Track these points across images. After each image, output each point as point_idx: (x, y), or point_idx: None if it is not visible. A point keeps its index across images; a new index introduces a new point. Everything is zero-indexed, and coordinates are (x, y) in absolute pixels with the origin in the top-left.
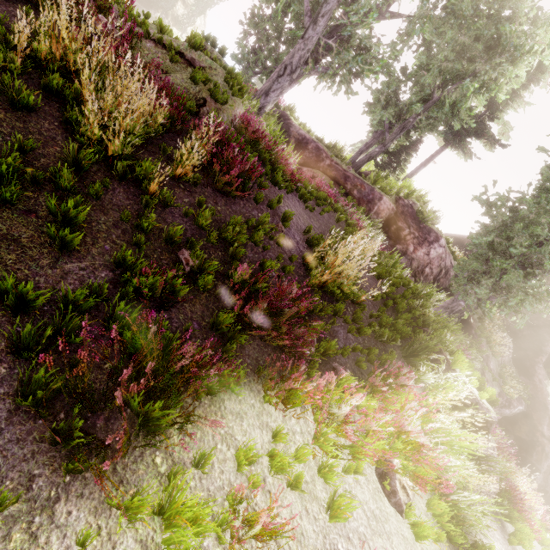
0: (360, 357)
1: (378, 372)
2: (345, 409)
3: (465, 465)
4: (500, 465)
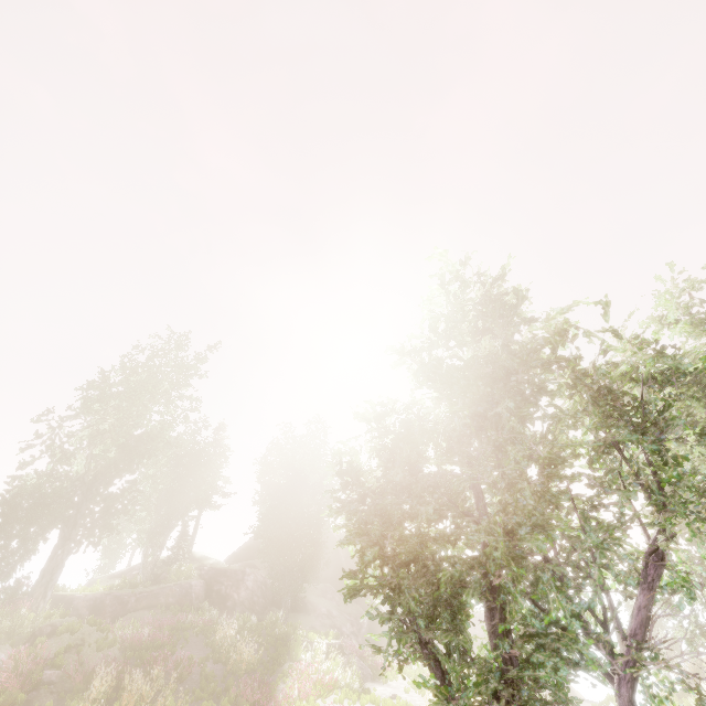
0: (284, 678)
1: (293, 674)
2: (296, 691)
3: (339, 669)
4: (370, 662)
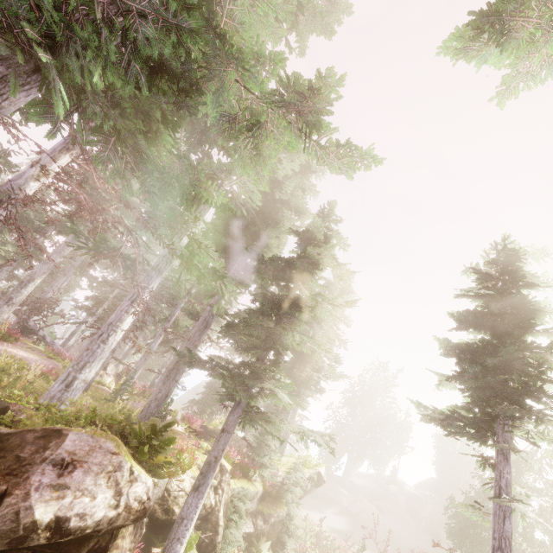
0: None
1: None
2: None
3: None
4: None
